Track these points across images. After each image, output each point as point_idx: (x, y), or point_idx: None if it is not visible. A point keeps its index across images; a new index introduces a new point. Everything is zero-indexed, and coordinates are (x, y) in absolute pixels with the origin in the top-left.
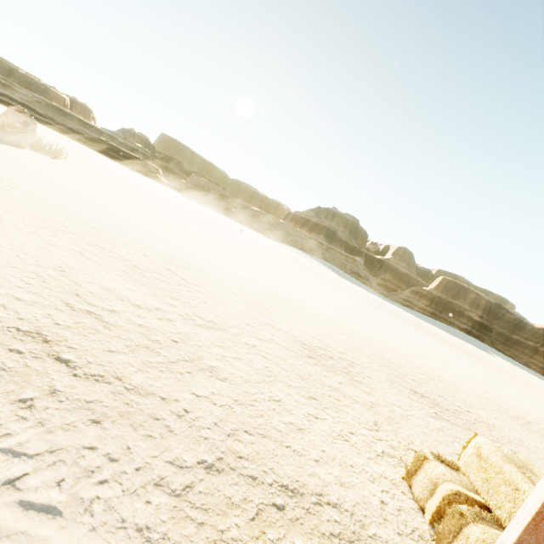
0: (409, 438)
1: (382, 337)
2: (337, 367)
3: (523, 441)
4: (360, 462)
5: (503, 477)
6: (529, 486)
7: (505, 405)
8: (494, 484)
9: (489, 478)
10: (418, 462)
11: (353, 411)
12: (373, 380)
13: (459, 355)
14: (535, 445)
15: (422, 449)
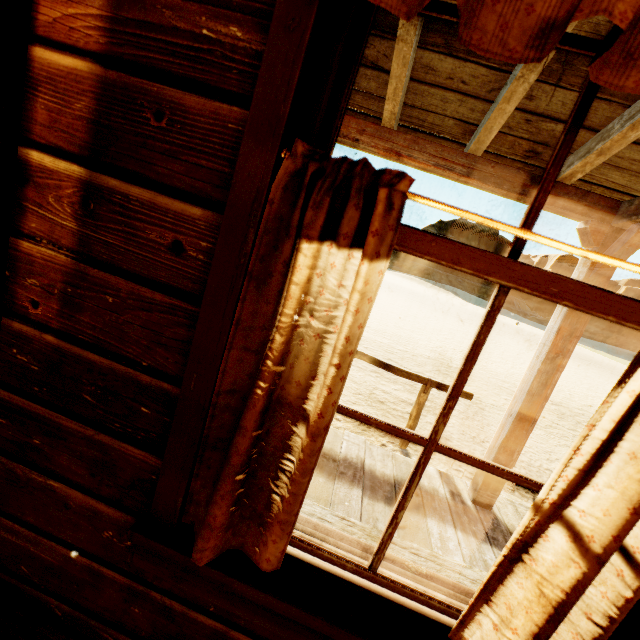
0: None
1: (403, 331)
2: None
3: (474, 398)
4: None
5: None
6: None
7: None
8: None
9: None
10: None
11: None
12: None
13: (575, 368)
14: (494, 404)
15: None
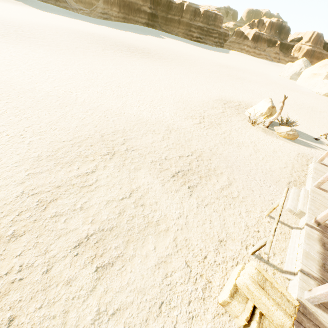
0: (198, 247)
1: (127, 112)
2: (142, 227)
3: (211, 149)
4: (205, 327)
5: (262, 302)
6: (274, 308)
7: (193, 113)
8: (257, 301)
9: (254, 299)
10: (225, 303)
11: (176, 274)
12: (159, 203)
13: (157, 69)
14: (214, 145)
15: (205, 248)
